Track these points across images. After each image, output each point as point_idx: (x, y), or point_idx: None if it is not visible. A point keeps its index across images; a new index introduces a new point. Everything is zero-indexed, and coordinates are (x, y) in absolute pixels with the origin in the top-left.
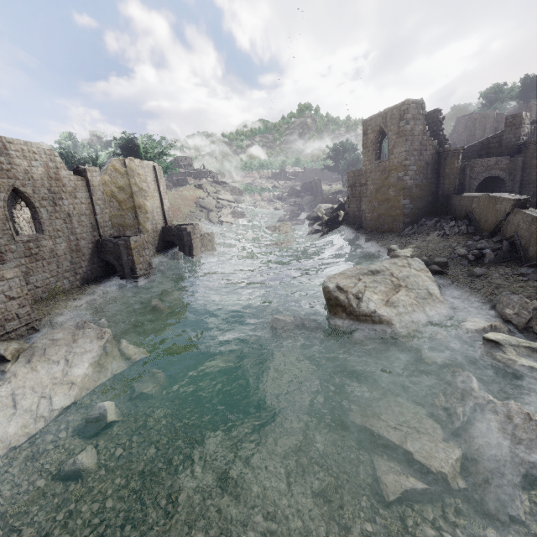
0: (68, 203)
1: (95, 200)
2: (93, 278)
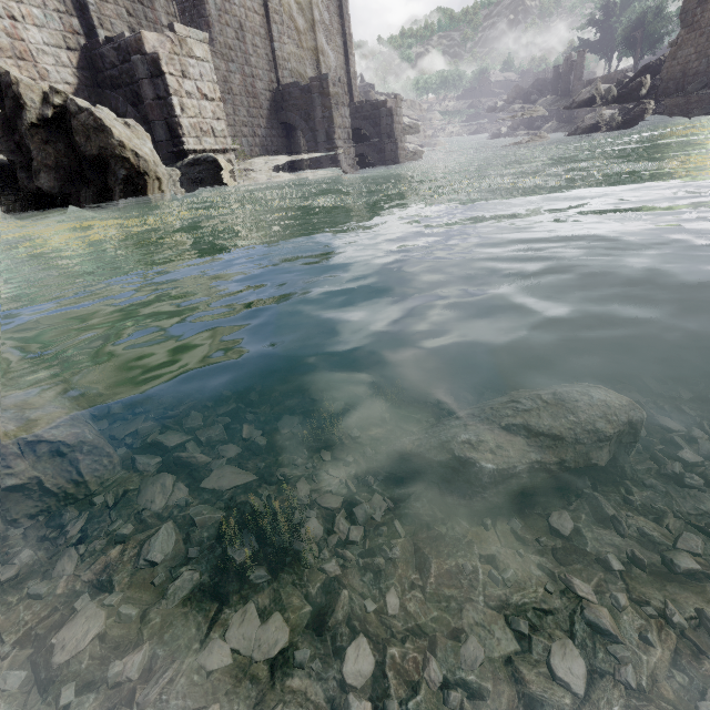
0: (238, 3)
1: (270, 10)
2: (273, 152)
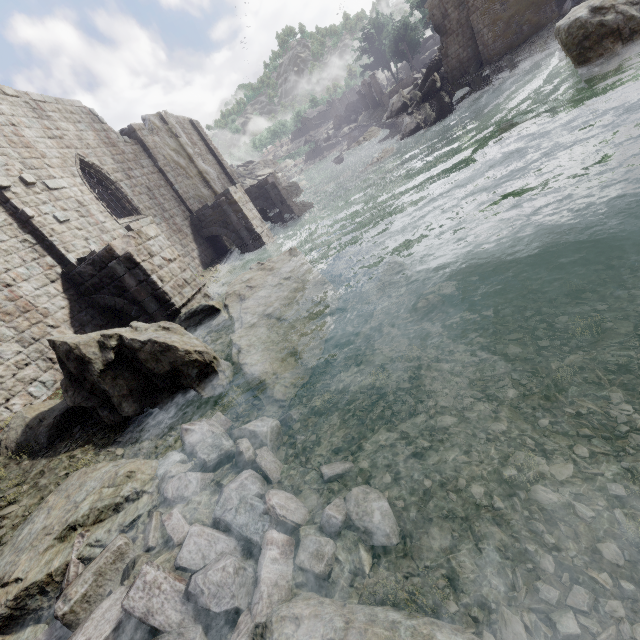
0: (139, 174)
1: (162, 166)
2: (211, 262)
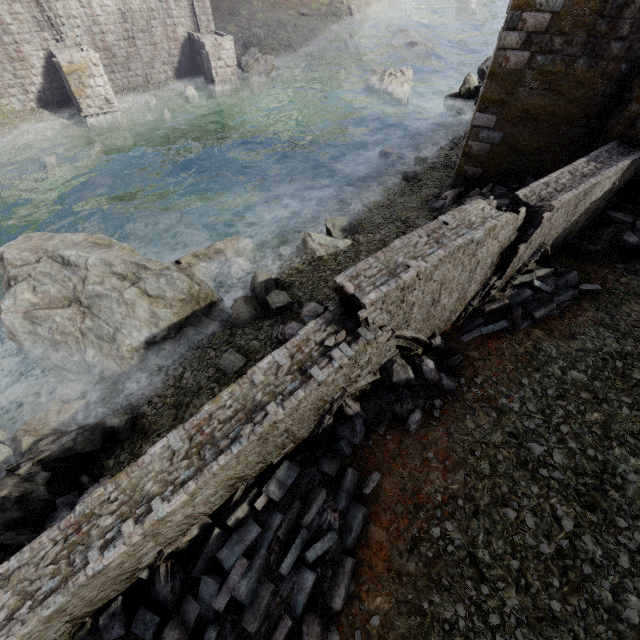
0: None
1: None
2: (57, 102)
